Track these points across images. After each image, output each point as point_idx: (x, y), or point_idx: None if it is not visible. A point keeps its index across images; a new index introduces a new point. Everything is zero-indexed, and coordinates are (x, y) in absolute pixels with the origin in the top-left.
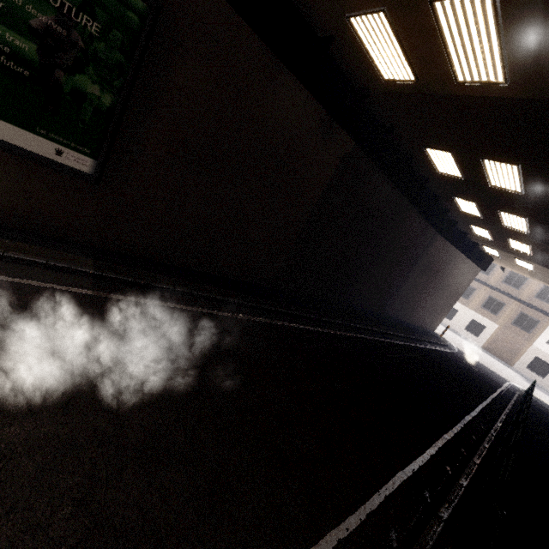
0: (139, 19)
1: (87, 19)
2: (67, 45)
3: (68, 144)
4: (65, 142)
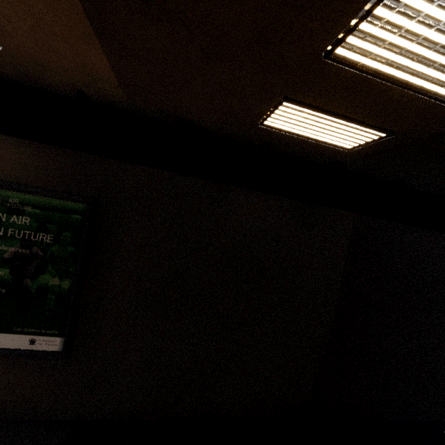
0: (82, 216)
1: (42, 235)
2: (31, 259)
3: (39, 332)
4: (37, 331)
